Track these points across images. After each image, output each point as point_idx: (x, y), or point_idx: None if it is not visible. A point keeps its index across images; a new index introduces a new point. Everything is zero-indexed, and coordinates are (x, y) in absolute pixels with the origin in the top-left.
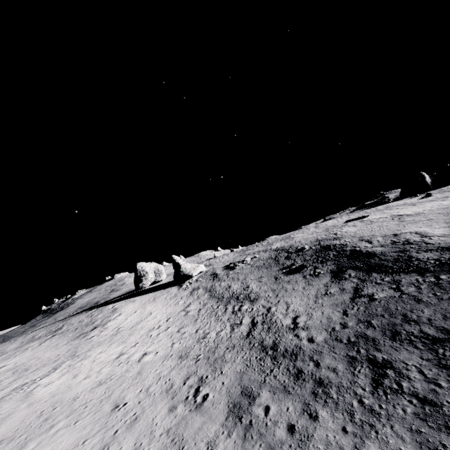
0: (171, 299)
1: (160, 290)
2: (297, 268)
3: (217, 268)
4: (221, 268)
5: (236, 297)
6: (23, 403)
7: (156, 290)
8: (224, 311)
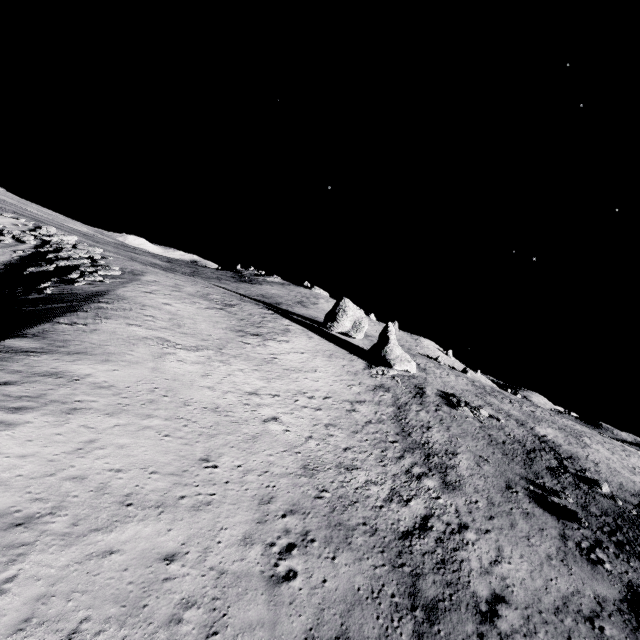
0: (348, 374)
1: (345, 349)
2: (559, 506)
3: (430, 385)
4: (436, 389)
5: (427, 453)
6: (152, 361)
7: (340, 346)
8: (398, 456)
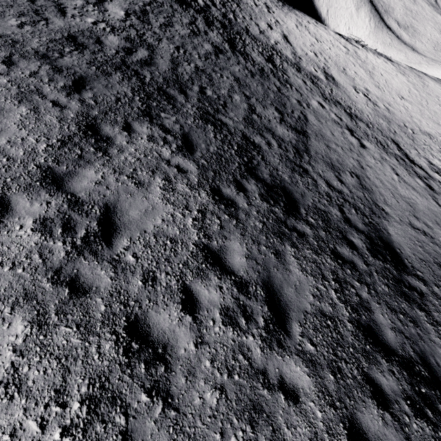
0: None
1: None
2: None
3: None
4: None
5: None
6: None
7: None
8: None
